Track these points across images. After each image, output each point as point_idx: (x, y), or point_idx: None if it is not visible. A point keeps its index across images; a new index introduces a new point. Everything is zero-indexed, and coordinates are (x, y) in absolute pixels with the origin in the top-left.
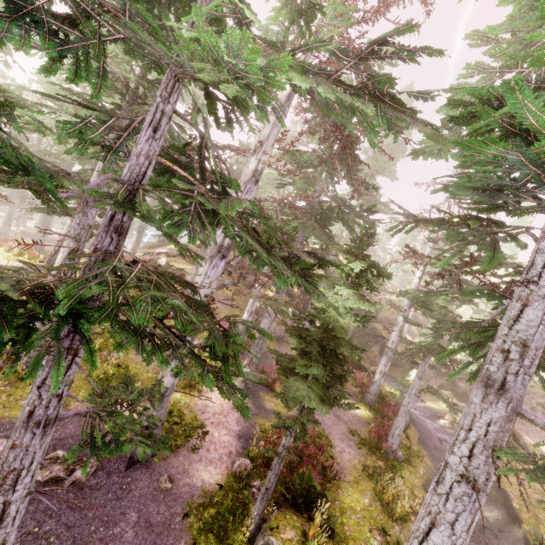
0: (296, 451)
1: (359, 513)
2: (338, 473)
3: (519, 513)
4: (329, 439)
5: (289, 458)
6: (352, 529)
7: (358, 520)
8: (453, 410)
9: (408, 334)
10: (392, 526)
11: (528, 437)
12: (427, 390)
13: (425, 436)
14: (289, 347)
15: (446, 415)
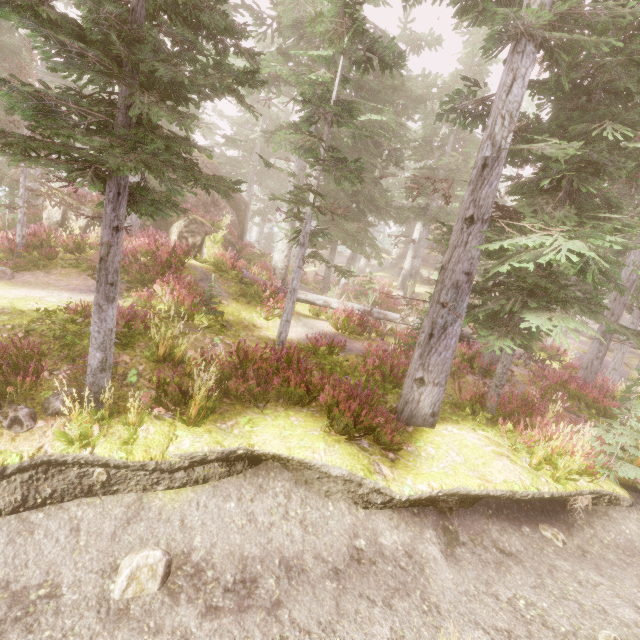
0: None
1: None
2: None
3: None
4: None
5: None
6: None
7: None
8: None
9: None
10: None
11: None
12: None
13: None
14: None
15: None
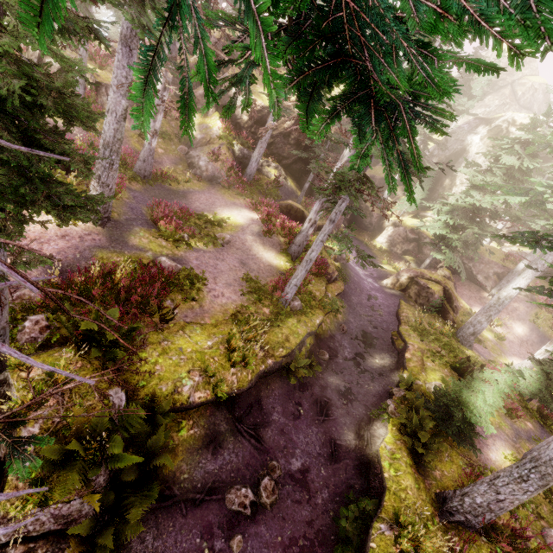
0: (126, 289)
1: (186, 355)
2: (195, 315)
3: (407, 362)
4: (209, 283)
5: (101, 294)
6: (164, 369)
7: (180, 361)
8: (361, 262)
9: (391, 196)
10: (226, 368)
11: (468, 302)
12: (334, 236)
13: (354, 292)
14: (222, 189)
15: (391, 276)
